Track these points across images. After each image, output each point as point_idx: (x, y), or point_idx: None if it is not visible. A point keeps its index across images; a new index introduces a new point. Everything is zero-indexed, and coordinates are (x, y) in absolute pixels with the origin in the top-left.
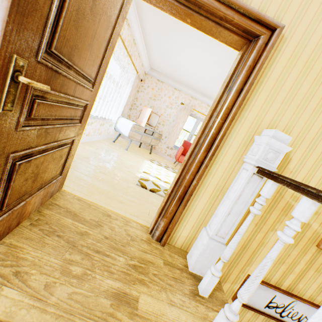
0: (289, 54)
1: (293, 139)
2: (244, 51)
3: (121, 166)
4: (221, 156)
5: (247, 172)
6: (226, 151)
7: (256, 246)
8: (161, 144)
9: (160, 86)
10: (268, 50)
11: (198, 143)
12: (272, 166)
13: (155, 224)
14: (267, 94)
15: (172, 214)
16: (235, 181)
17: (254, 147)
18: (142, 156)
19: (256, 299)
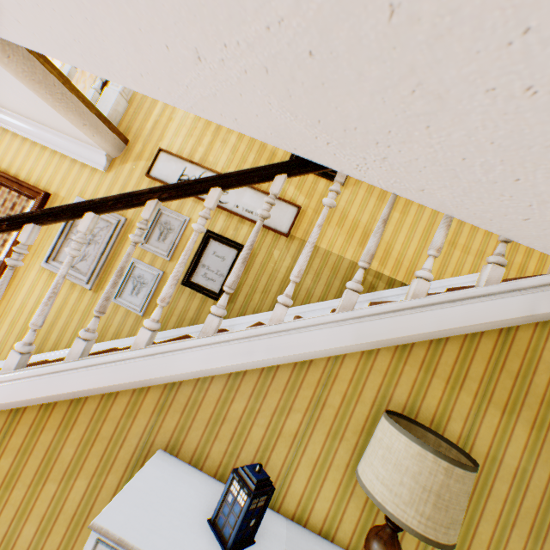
0: None
1: None
2: None
3: None
4: None
5: None
6: None
7: (167, 122)
8: None
9: None
10: None
11: None
12: None
13: None
14: None
15: None
16: None
17: None
18: None
19: (169, 173)
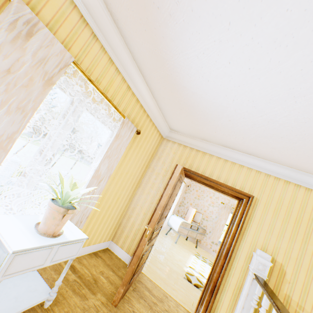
0: (262, 206)
1: (282, 256)
2: (238, 204)
3: (172, 259)
4: (235, 263)
5: (249, 276)
6: (238, 259)
7: None
8: (206, 238)
9: (203, 189)
10: (248, 206)
11: (219, 252)
12: (264, 275)
13: (196, 310)
14: (256, 226)
15: (207, 303)
16: (245, 283)
17: (252, 259)
18: (188, 250)
19: None
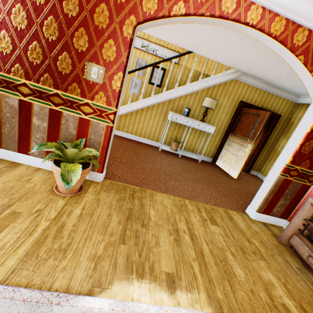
0: None
1: None
2: None
3: None
4: None
5: None
6: None
7: None
8: None
9: None
10: None
11: None
12: None
13: None
14: None
15: None
16: None
17: None
18: None
19: (138, 45)
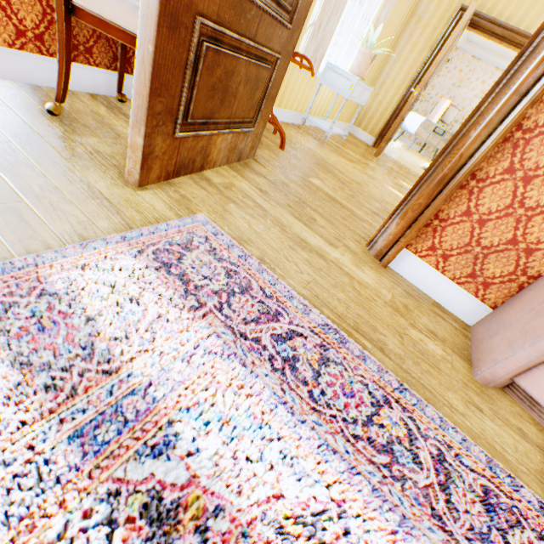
0: None
1: None
2: None
3: (406, 157)
4: None
5: None
6: None
7: None
8: None
9: (473, 67)
10: None
11: None
12: None
13: None
14: None
15: None
16: None
17: None
18: (422, 160)
19: None
